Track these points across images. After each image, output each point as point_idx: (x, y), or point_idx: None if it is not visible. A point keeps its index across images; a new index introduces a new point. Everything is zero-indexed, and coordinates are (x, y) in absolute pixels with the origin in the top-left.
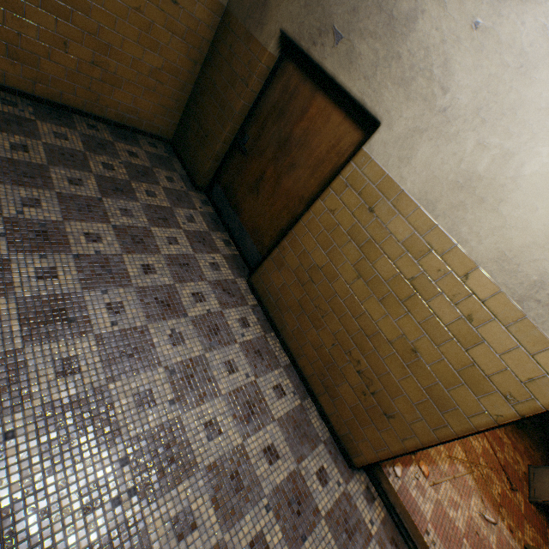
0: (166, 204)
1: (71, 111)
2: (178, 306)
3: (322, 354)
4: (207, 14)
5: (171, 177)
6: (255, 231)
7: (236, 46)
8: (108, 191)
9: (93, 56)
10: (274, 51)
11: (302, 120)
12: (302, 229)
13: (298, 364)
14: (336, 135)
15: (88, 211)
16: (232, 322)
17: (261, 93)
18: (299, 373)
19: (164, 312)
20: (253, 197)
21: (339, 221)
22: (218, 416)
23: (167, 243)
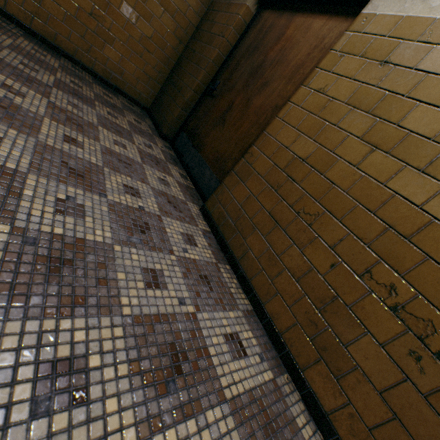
0: (126, 127)
1: (62, 54)
2: (96, 184)
3: (312, 286)
4: (196, 2)
5: (139, 122)
6: (216, 159)
7: (217, 18)
8: (64, 90)
9: (93, 8)
10: (252, 7)
11: (277, 44)
12: (277, 125)
13: (267, 311)
14: (319, 37)
15: (26, 81)
16: (171, 232)
17: (235, 45)
18: (268, 326)
19: (68, 178)
20: (218, 129)
21: (332, 96)
22: (92, 355)
23: (112, 142)
